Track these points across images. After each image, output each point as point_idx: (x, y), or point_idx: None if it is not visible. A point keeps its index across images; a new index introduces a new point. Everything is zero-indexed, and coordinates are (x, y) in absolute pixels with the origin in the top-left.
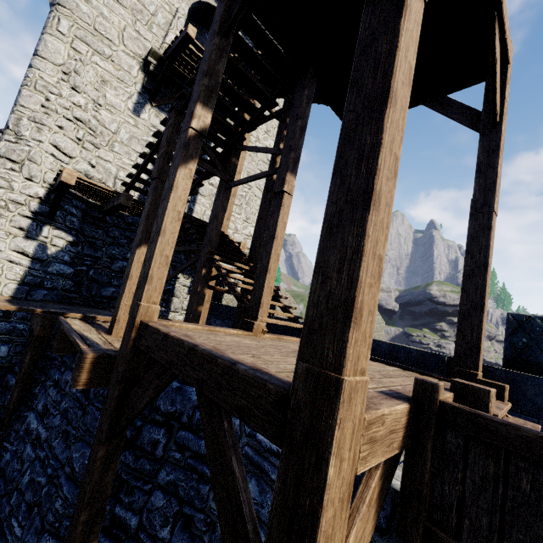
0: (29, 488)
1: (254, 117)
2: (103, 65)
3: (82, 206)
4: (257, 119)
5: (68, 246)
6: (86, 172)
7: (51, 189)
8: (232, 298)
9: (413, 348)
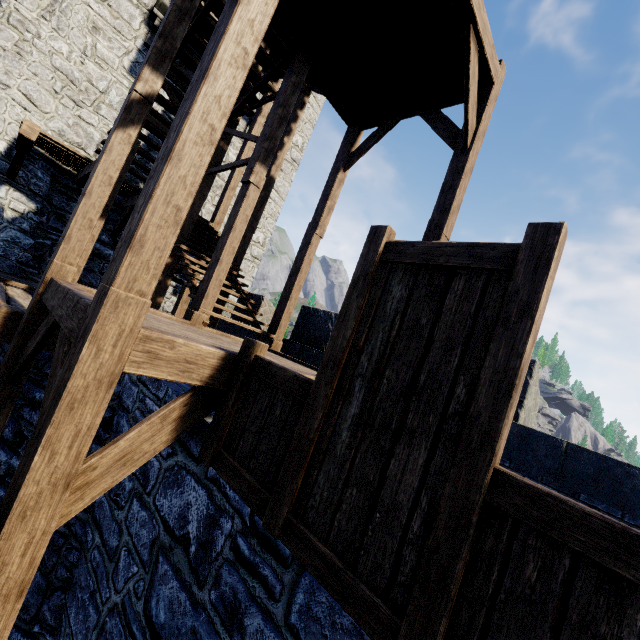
0: None
1: (244, 98)
2: (98, 9)
3: (53, 171)
4: (247, 101)
5: (30, 213)
6: (61, 132)
7: (15, 144)
8: None
9: None
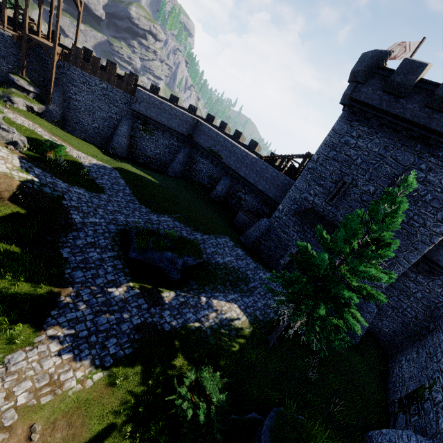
0: (1, 55)
1: None
2: None
3: None
4: None
5: None
6: None
7: None
8: (9, 12)
9: (69, 48)
